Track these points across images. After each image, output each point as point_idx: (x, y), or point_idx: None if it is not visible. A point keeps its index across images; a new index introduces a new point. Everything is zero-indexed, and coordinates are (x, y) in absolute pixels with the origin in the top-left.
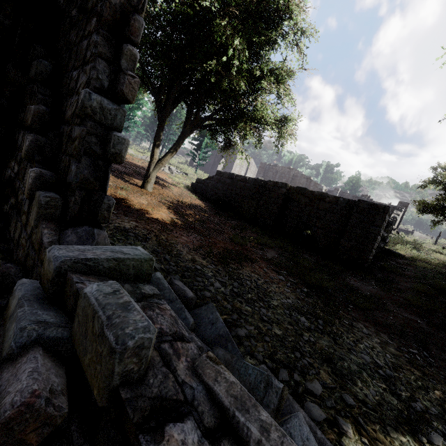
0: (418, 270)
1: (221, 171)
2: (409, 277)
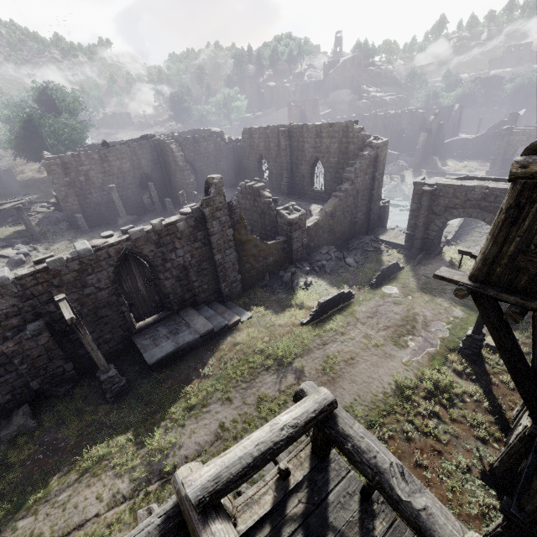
0: (34, 180)
1: None
2: (35, 185)
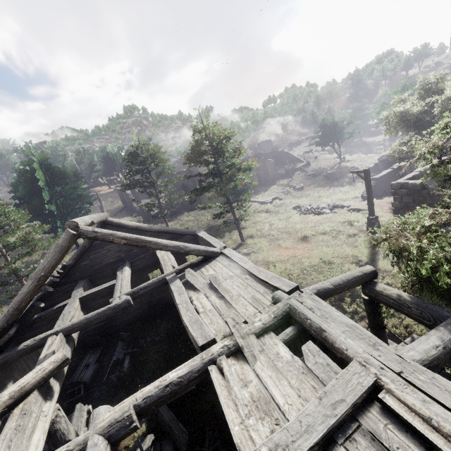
0: None
1: (380, 177)
2: None
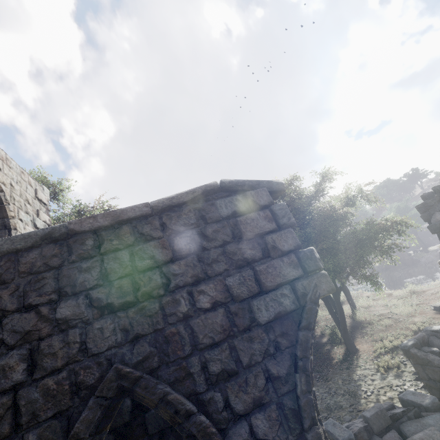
0: None
1: None
2: None
